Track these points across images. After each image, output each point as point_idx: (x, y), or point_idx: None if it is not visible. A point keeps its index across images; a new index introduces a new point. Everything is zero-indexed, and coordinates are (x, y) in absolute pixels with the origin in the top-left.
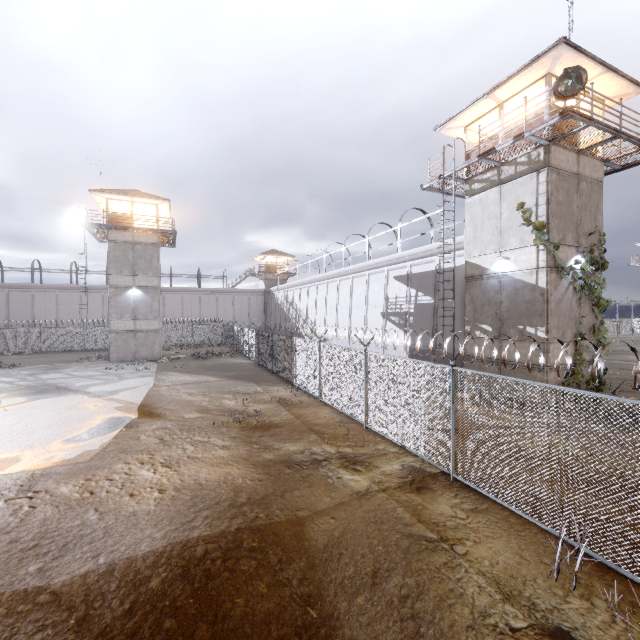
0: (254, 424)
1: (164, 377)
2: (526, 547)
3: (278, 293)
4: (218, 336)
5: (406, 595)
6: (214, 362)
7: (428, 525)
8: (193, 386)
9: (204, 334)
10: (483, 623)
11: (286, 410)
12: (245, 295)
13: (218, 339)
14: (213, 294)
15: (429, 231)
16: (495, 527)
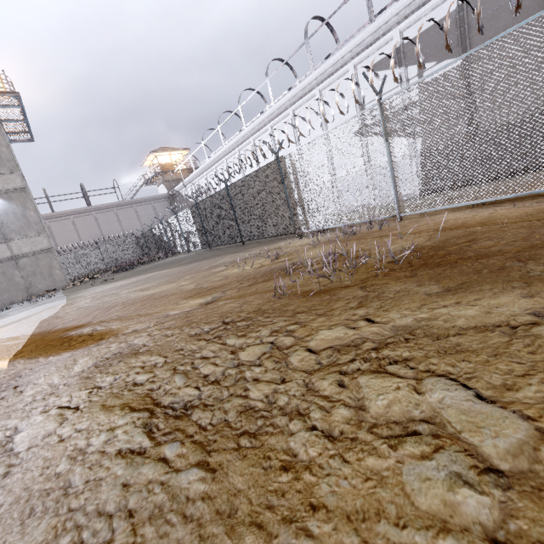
0: (389, 261)
1: (80, 294)
2: None
3: (186, 189)
4: (134, 252)
5: None
6: (147, 266)
7: None
8: (138, 284)
9: (116, 254)
10: None
11: (379, 238)
12: (148, 204)
13: (135, 256)
14: (110, 211)
15: (392, 0)
16: None
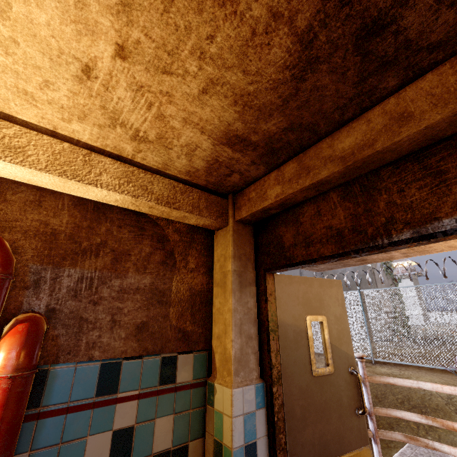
0: None
1: None
2: (442, 377)
3: None
4: None
5: (402, 400)
6: None
7: (384, 375)
8: None
9: None
10: (452, 401)
11: None
12: None
13: None
14: None
15: None
16: (418, 373)
